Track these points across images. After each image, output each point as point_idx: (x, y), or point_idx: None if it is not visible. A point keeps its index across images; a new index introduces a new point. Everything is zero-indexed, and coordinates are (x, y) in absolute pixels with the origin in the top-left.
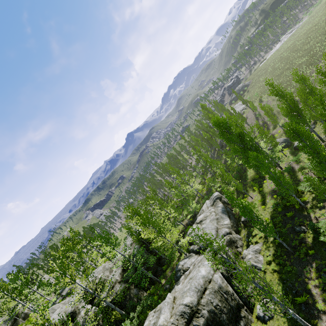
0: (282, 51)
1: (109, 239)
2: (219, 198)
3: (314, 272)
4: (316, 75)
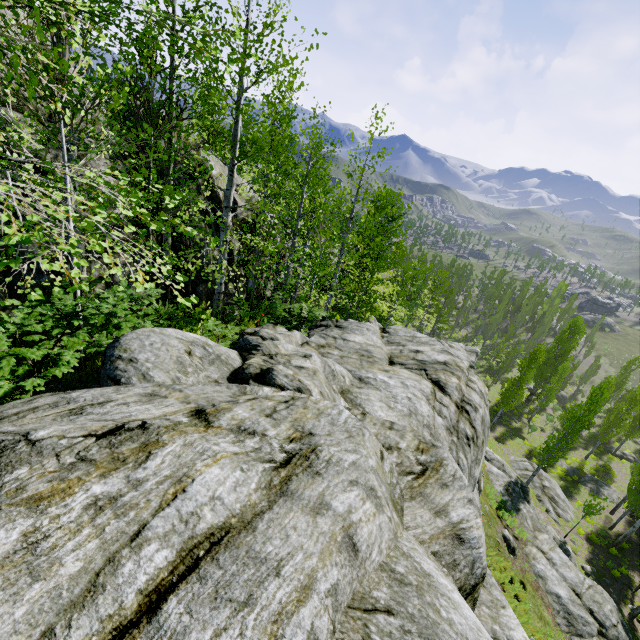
0: None
1: (423, 273)
2: (477, 354)
3: (504, 429)
4: None
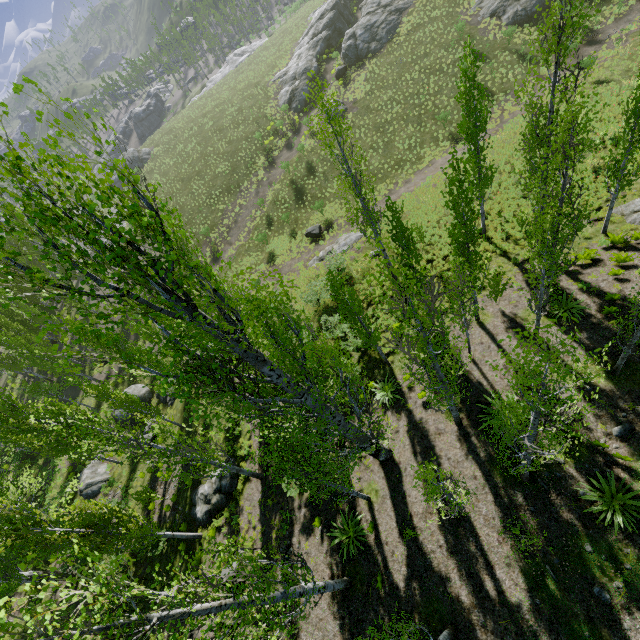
0: (207, 108)
1: None
2: None
3: None
4: (229, 224)
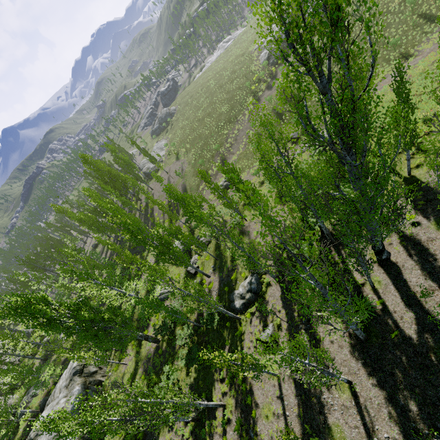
0: (211, 76)
1: None
2: (78, 372)
3: None
4: (231, 141)
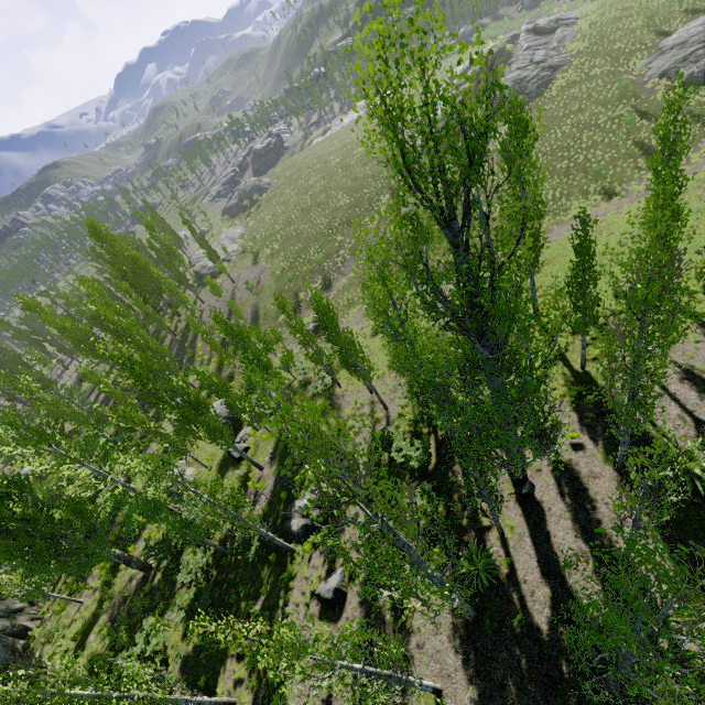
0: (335, 147)
1: None
2: None
3: None
4: (345, 255)
